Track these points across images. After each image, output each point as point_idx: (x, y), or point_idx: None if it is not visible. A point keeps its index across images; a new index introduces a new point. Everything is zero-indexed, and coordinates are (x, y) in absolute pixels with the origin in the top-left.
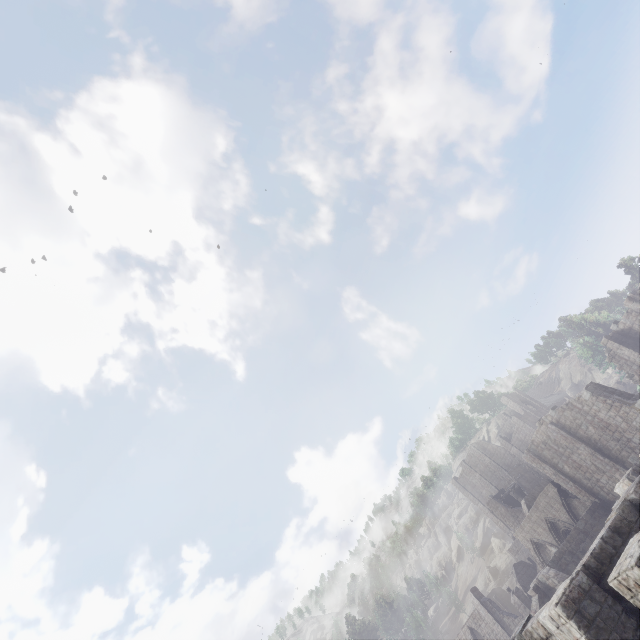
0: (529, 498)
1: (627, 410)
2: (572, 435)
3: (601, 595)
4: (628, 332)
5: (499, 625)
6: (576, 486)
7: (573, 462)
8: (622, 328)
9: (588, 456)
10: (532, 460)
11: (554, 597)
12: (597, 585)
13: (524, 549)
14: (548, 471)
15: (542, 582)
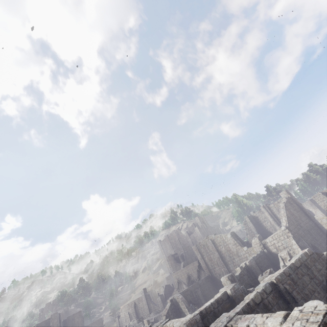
0: (186, 262)
1: (239, 248)
2: (215, 247)
3: (201, 325)
4: (255, 218)
5: (147, 306)
6: (206, 266)
7: (210, 257)
8: (254, 215)
9: (217, 258)
10: (195, 250)
11: (184, 319)
12: (202, 321)
13: (172, 279)
14: (199, 256)
15: (175, 299)
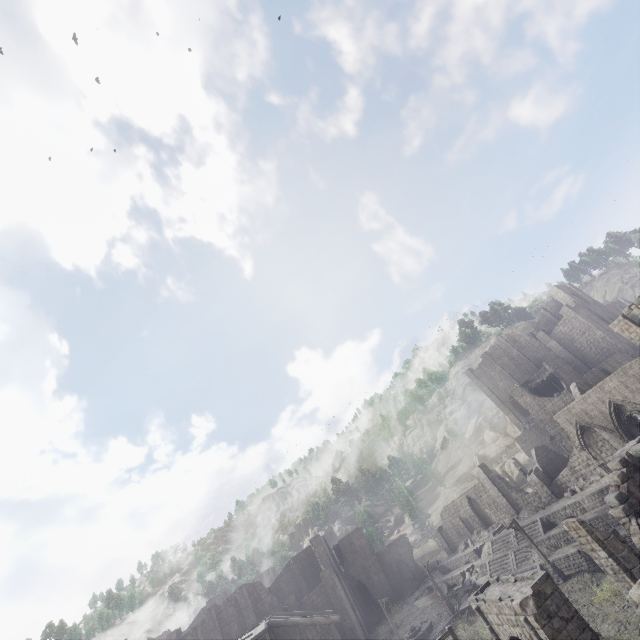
0: (581, 382)
1: None
2: None
3: None
4: None
5: (504, 498)
6: None
7: None
8: None
9: None
10: (625, 329)
11: None
12: None
13: (534, 439)
14: None
15: (635, 456)
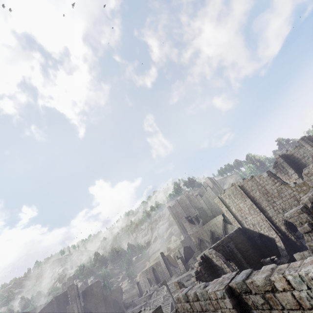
0: (204, 220)
1: (283, 187)
2: (246, 194)
3: None
4: (290, 156)
5: (167, 269)
6: (234, 218)
7: (238, 207)
8: (288, 153)
9: (249, 205)
10: (218, 202)
11: None
12: None
13: (188, 242)
14: (224, 209)
15: (206, 255)
